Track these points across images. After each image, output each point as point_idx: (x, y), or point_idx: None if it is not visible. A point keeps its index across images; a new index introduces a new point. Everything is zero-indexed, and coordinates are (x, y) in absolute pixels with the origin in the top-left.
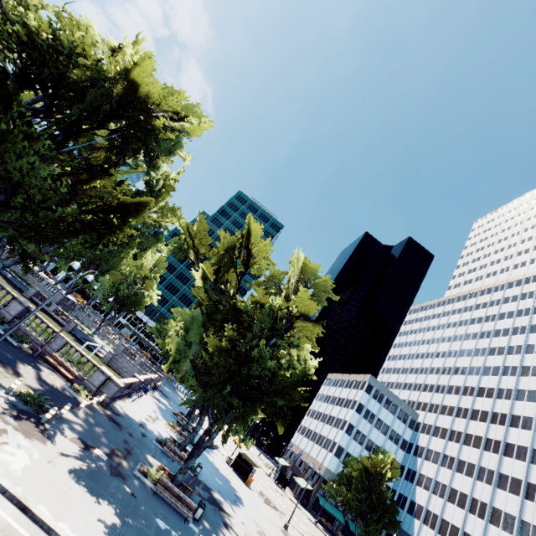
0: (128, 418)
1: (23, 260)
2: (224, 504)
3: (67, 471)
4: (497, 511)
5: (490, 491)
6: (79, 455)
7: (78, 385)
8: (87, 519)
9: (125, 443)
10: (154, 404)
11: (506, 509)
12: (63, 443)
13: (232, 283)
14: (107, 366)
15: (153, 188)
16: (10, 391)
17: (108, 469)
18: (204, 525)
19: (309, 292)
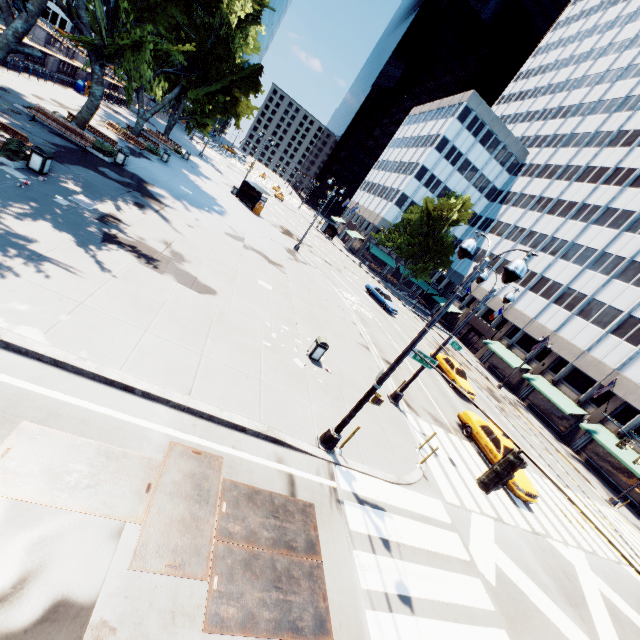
0: None
1: None
2: (167, 199)
3: None
4: (576, 247)
5: (581, 229)
6: None
7: None
8: None
9: None
10: None
11: (590, 244)
12: None
13: None
14: None
15: None
16: None
17: None
18: (63, 185)
19: None
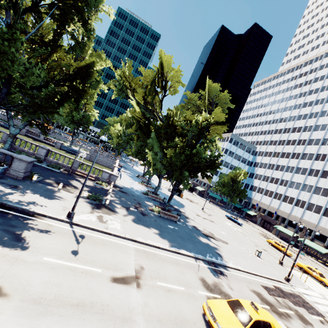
0: (125, 188)
1: (40, 128)
2: (180, 209)
3: (131, 221)
4: (293, 182)
5: (291, 175)
6: (128, 213)
7: (98, 181)
8: (152, 236)
9: (135, 200)
10: (126, 175)
11: (297, 181)
12: (120, 211)
13: (156, 104)
14: (90, 161)
15: (79, 40)
16: (84, 198)
17: (140, 214)
18: (181, 221)
19: (220, 109)
